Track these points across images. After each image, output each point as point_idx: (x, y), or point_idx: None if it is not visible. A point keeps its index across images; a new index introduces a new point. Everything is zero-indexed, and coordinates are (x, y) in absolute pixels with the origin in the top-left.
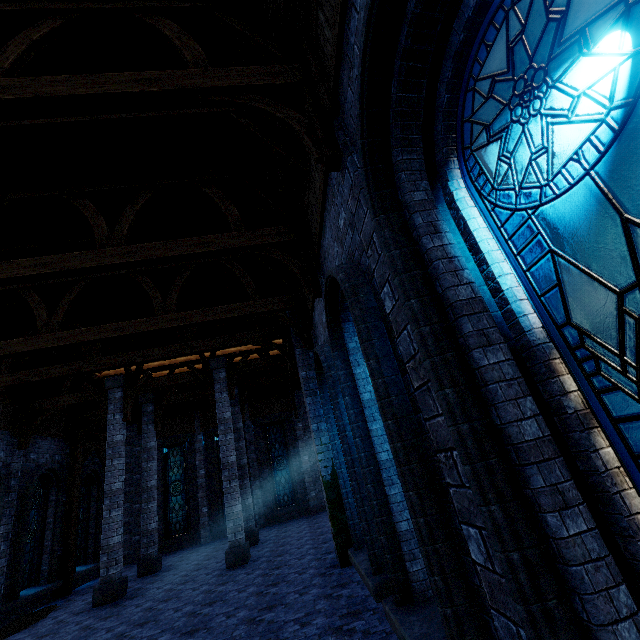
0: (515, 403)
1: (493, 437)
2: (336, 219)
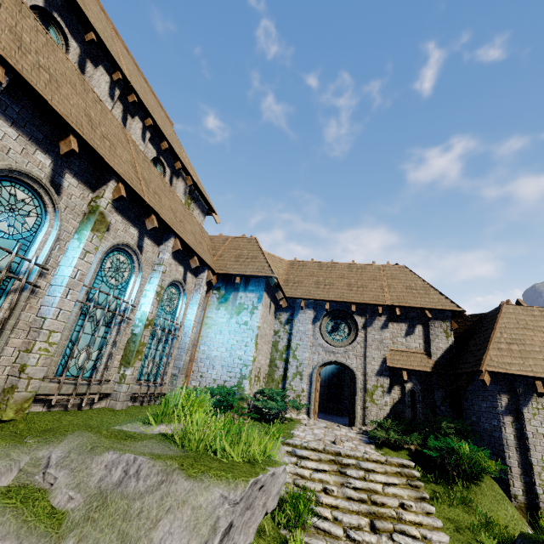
0: None
1: None
2: None
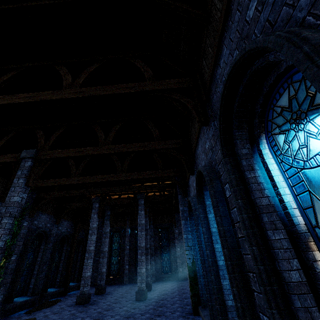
0: (287, 261)
1: (276, 275)
2: (204, 143)
